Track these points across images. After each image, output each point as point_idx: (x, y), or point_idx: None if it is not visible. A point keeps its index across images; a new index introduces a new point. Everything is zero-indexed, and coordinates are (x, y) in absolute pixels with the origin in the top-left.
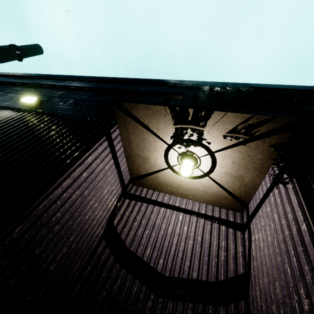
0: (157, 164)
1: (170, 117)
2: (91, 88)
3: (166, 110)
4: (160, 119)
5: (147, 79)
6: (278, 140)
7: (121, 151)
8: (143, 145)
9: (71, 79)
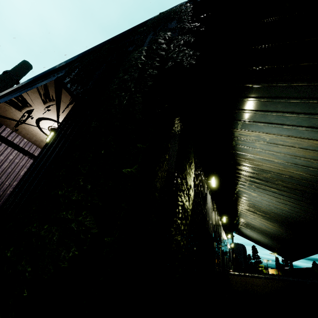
0: None
1: (13, 108)
2: None
3: (6, 104)
4: (12, 112)
5: (44, 72)
6: (67, 97)
7: (25, 142)
8: (29, 133)
9: (3, 96)
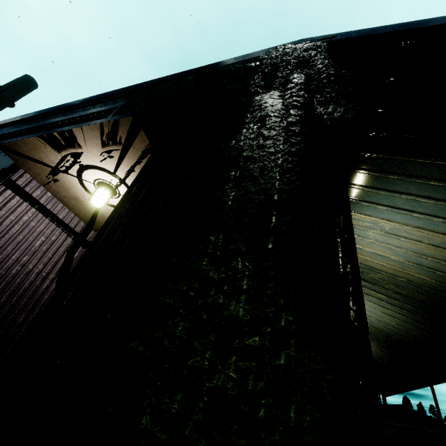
0: (89, 201)
1: (49, 146)
2: (28, 129)
3: (39, 140)
4: (45, 151)
5: (85, 98)
6: (143, 142)
7: (48, 197)
8: (60, 184)
9: (11, 123)
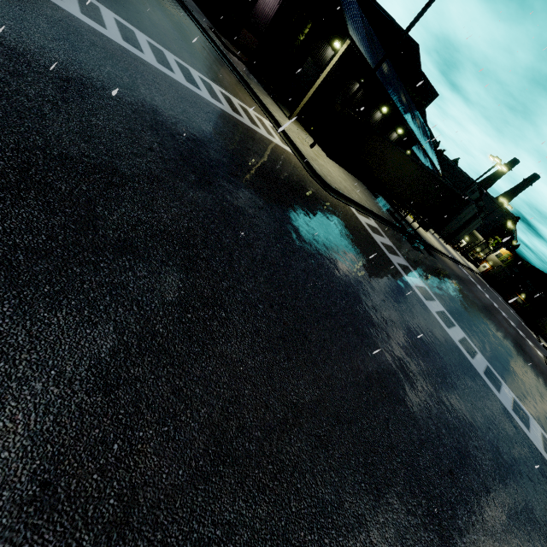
0: None
1: None
2: None
3: None
4: None
5: None
6: None
7: None
8: None
9: None
